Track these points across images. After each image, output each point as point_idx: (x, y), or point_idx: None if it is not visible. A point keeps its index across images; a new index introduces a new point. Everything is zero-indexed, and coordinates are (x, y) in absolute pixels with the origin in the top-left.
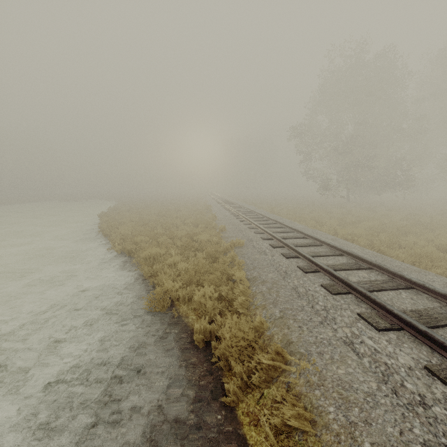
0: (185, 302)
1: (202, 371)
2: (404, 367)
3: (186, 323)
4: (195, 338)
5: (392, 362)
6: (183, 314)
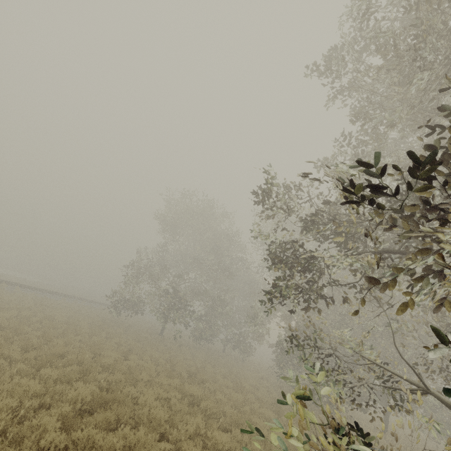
0: None
1: None
2: None
3: None
4: None
5: None
6: None
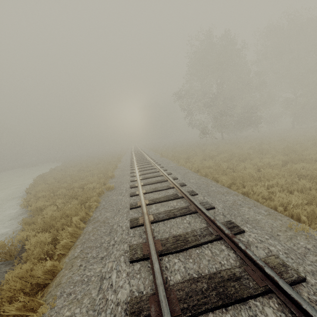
0: None
1: None
2: (115, 302)
3: None
4: None
5: (111, 297)
6: (24, 260)
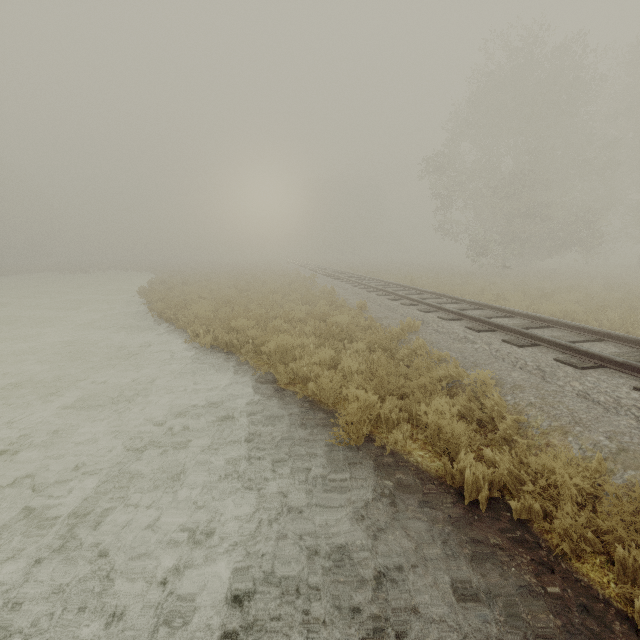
0: (390, 427)
1: (527, 565)
2: None
3: (416, 465)
4: (479, 497)
5: None
6: (397, 448)
